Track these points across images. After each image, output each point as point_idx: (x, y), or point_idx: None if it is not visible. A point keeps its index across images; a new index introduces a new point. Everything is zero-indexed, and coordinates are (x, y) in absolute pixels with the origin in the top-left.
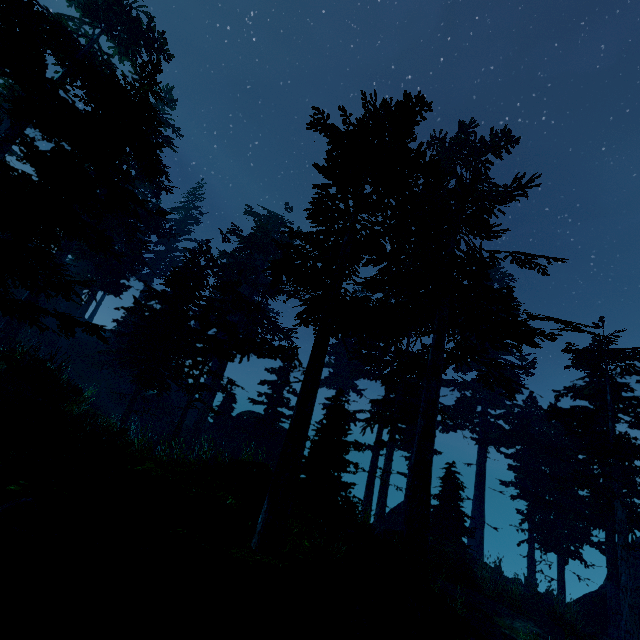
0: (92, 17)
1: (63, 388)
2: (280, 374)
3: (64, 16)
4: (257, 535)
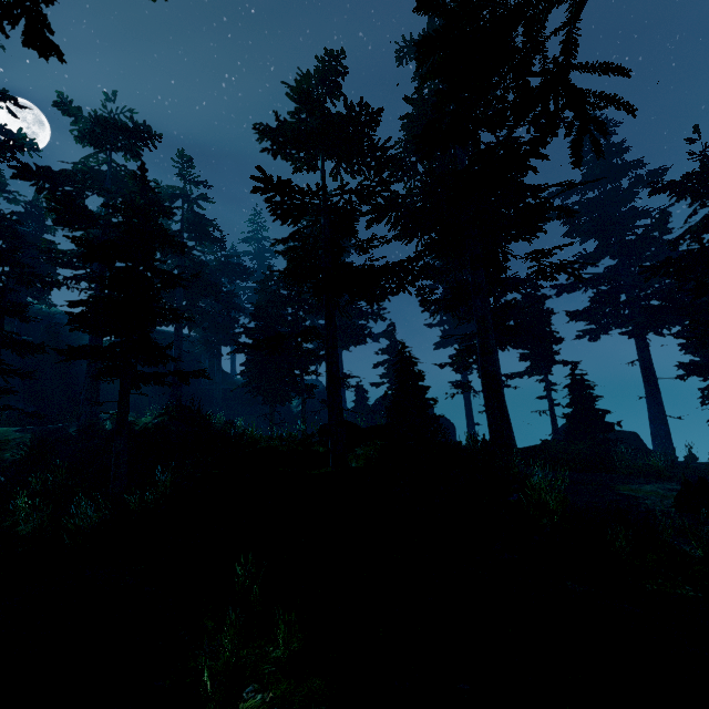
0: (99, 146)
1: (207, 420)
2: (390, 352)
3: (85, 158)
4: (330, 460)
